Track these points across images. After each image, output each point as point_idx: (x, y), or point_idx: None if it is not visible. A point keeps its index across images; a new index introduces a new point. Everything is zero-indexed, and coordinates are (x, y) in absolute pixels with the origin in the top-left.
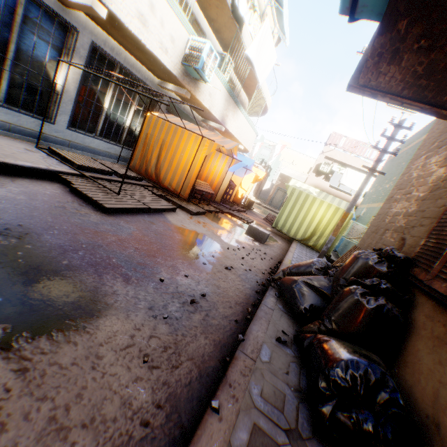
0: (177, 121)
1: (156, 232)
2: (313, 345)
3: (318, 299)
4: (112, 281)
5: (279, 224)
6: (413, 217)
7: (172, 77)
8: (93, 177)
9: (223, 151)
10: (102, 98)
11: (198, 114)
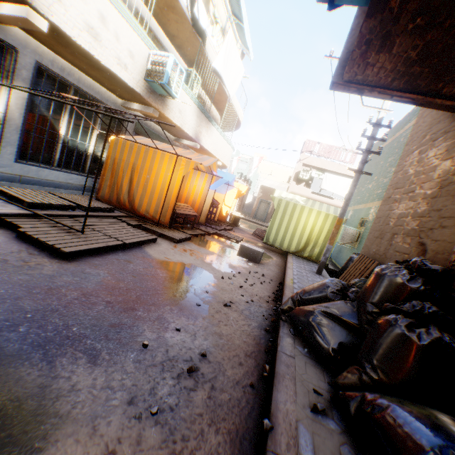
0: (147, 142)
1: (134, 274)
2: (366, 414)
3: (346, 333)
4: (70, 366)
5: (270, 238)
6: (428, 218)
7: (136, 96)
8: (51, 214)
9: (201, 169)
10: (57, 124)
11: (169, 134)
